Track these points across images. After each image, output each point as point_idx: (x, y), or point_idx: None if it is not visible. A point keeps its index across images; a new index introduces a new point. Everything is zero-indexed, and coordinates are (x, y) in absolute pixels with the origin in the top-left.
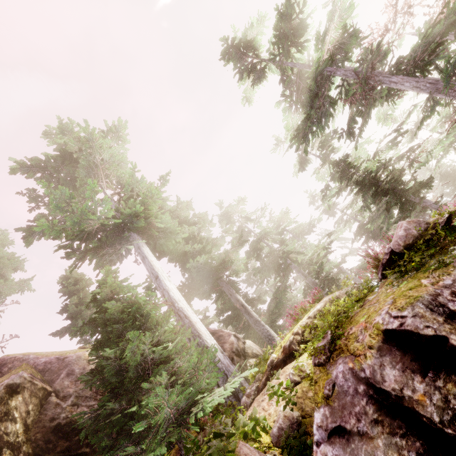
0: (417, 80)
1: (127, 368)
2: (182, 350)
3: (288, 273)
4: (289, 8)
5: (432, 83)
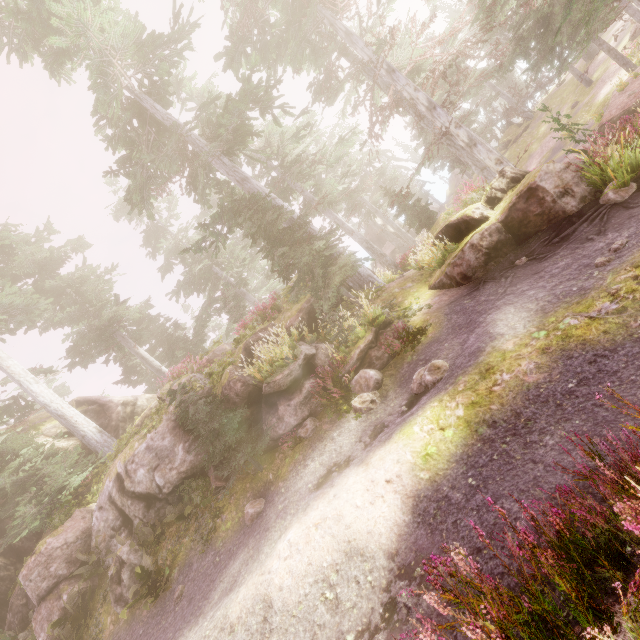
0: (228, 172)
1: (5, 489)
2: (45, 466)
3: (211, 289)
4: (34, 8)
5: (239, 181)
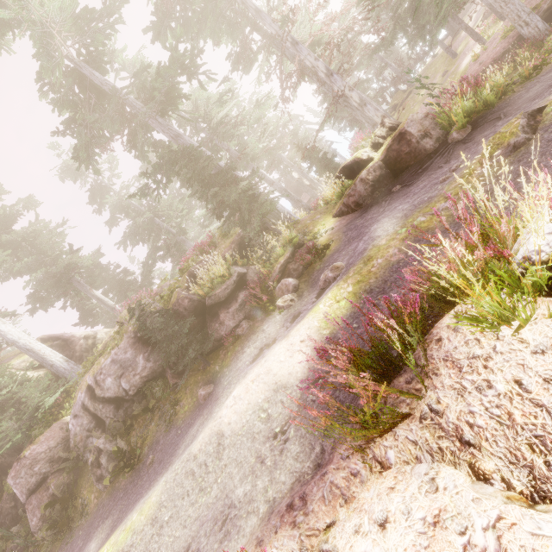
0: (163, 130)
1: None
2: (21, 390)
3: (154, 238)
4: None
5: (173, 137)
